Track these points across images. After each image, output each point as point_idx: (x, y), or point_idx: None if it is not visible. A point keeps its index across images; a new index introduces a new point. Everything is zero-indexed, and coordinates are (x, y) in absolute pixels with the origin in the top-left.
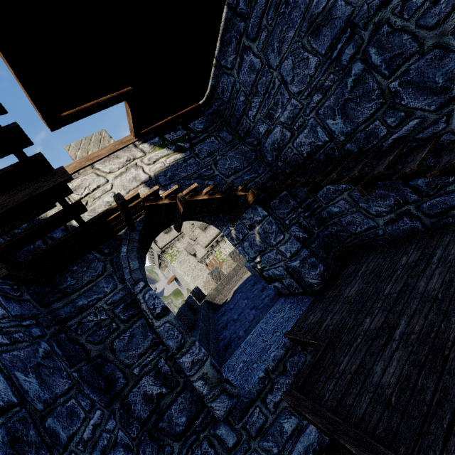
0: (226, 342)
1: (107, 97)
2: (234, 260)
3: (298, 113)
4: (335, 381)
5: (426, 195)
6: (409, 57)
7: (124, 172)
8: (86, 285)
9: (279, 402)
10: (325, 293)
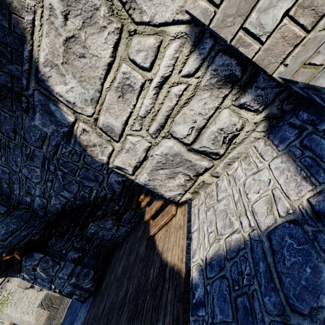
0: None
1: None
2: None
3: (44, 190)
4: None
5: None
6: (77, 170)
7: None
8: None
9: None
10: (97, 290)
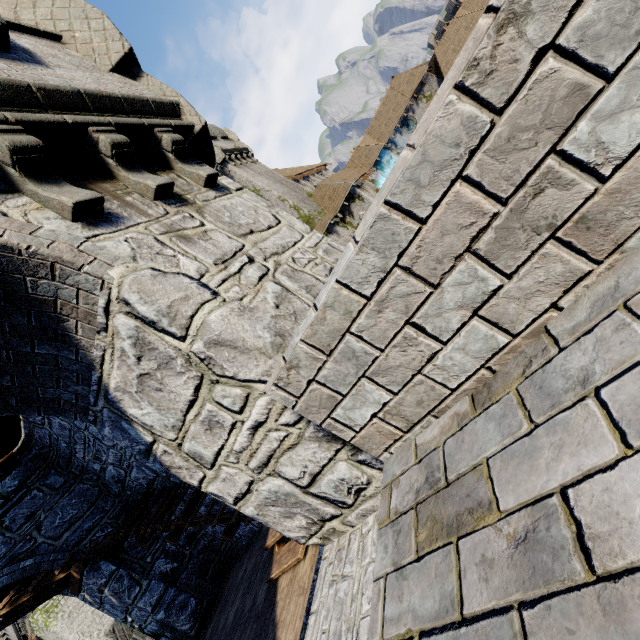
0: None
1: None
2: None
3: (121, 458)
4: None
5: None
6: None
7: None
8: None
9: None
10: (200, 637)
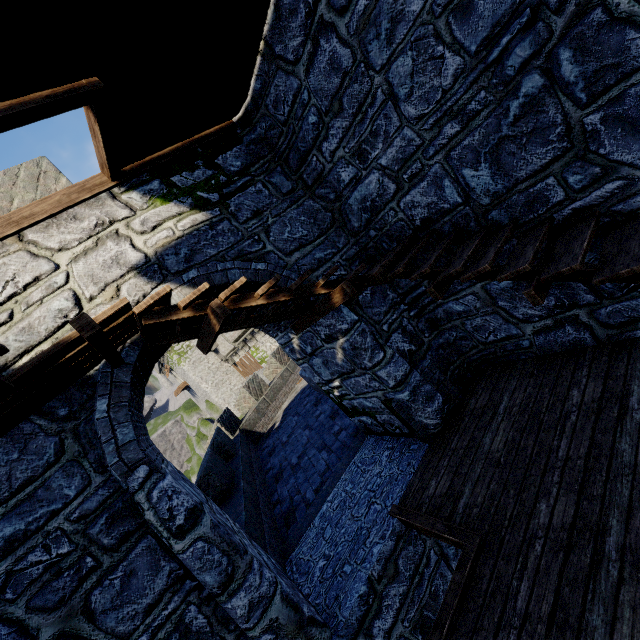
0: (285, 508)
1: (43, 95)
2: (281, 362)
3: (414, 153)
4: (516, 634)
5: (608, 297)
6: (630, 72)
7: (93, 248)
8: (20, 489)
9: (392, 629)
10: (449, 440)
